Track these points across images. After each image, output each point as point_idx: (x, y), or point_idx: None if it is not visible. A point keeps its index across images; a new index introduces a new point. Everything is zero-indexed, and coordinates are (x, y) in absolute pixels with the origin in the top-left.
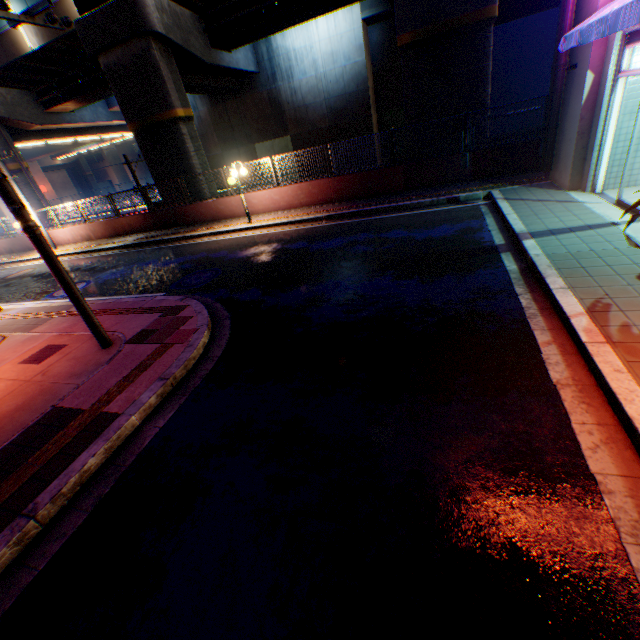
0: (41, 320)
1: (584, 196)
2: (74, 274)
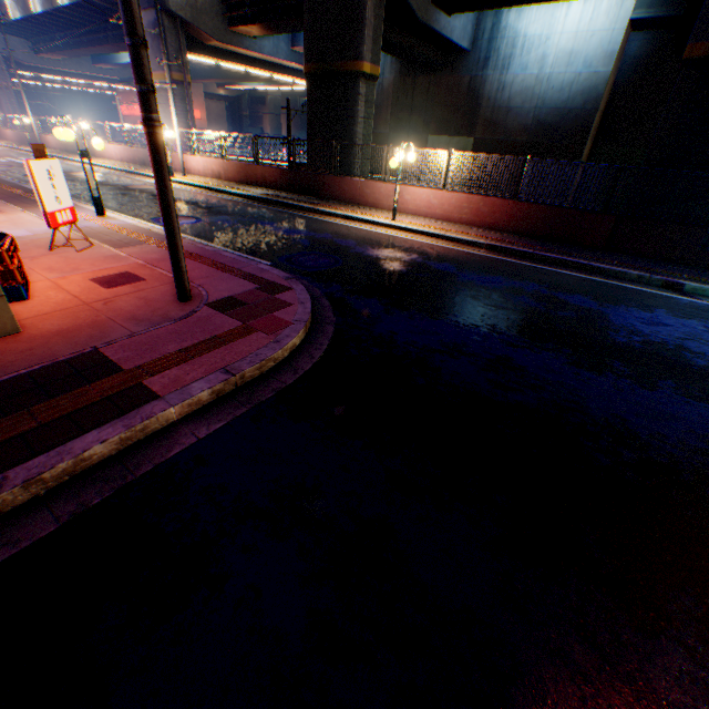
0: (134, 241)
1: None
2: (189, 207)
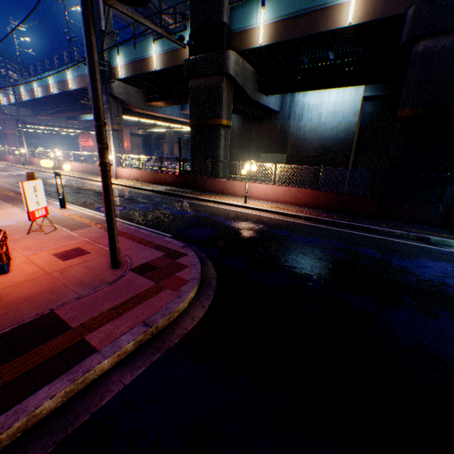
0: (84, 224)
1: None
2: (119, 199)
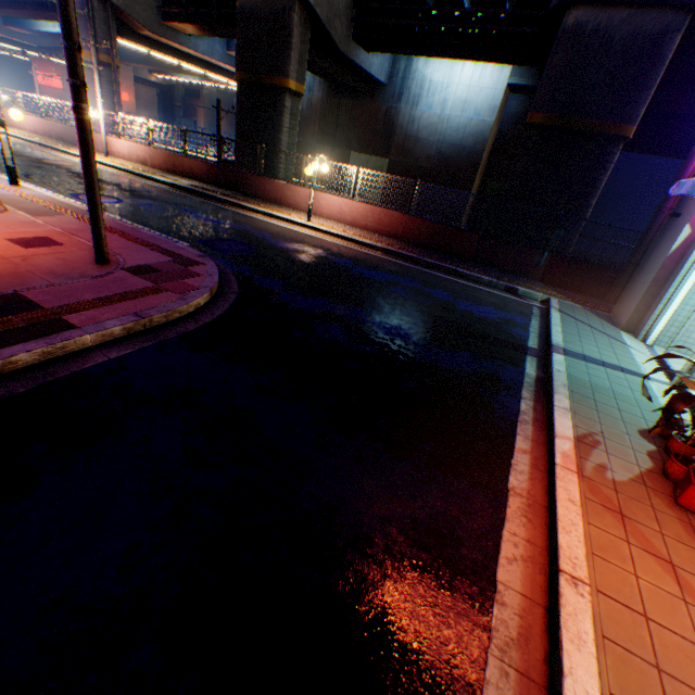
0: (52, 212)
1: (633, 341)
2: (111, 187)
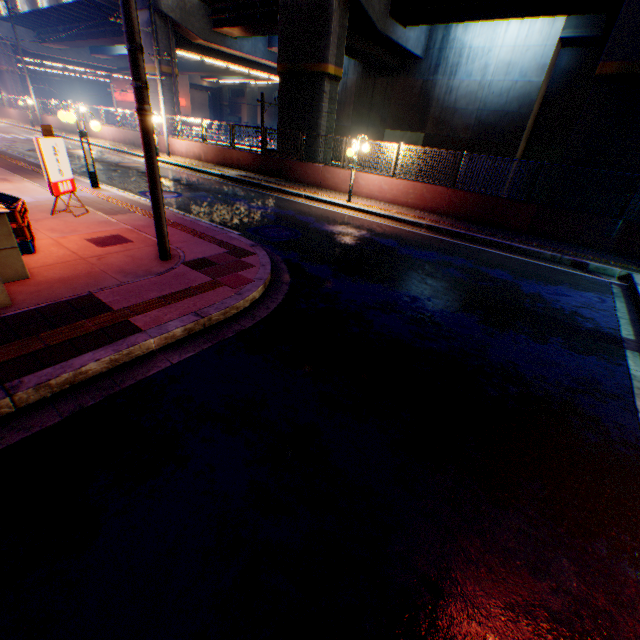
0: (124, 210)
1: None
2: (172, 183)
